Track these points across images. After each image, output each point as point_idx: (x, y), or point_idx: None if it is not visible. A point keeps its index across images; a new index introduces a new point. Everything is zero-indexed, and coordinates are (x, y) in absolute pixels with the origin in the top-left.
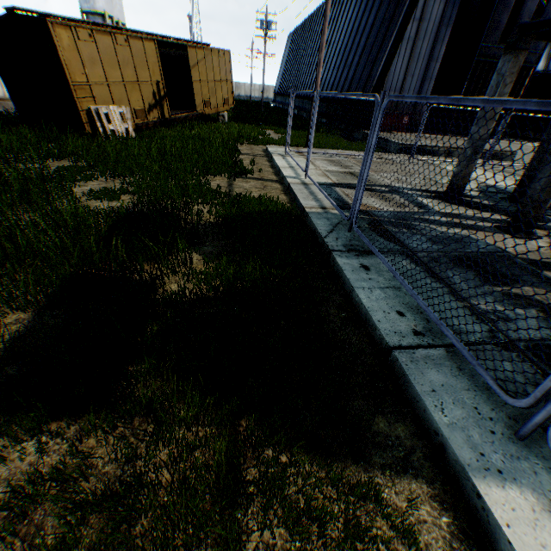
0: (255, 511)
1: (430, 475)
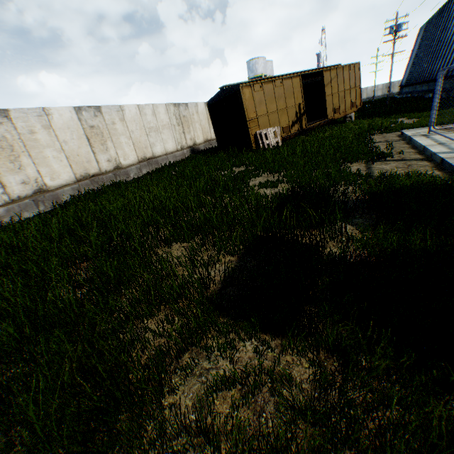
0: None
1: None
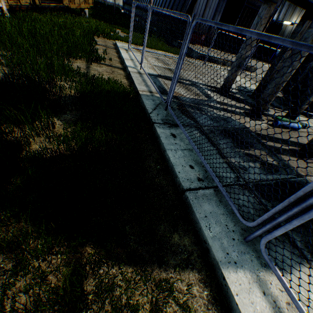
0: (92, 312)
1: (200, 267)
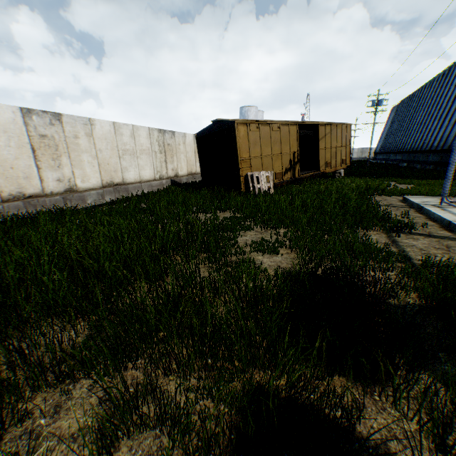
0: None
1: None
